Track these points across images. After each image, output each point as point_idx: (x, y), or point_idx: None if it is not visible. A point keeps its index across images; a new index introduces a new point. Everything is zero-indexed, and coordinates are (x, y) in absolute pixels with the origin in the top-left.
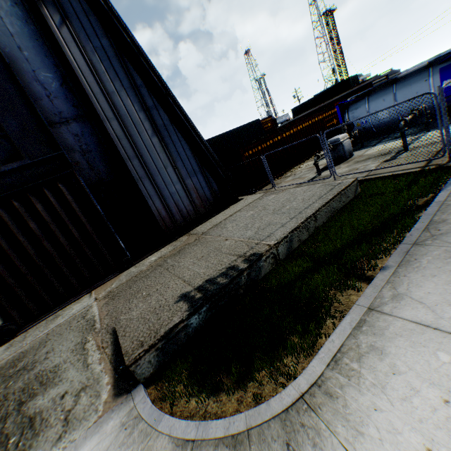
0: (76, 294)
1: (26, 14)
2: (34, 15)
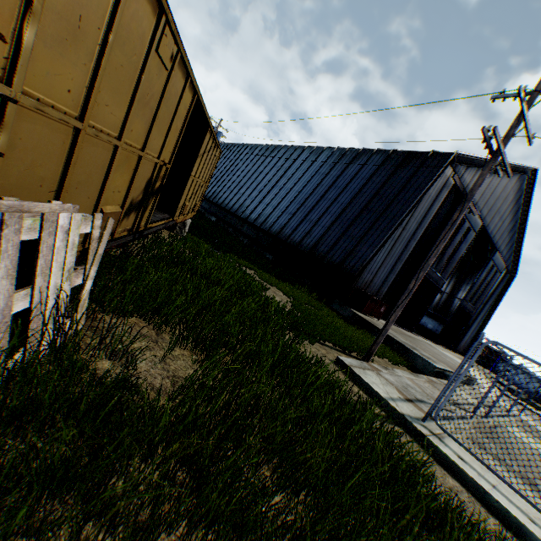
0: (442, 345)
1: (501, 276)
2: (502, 278)
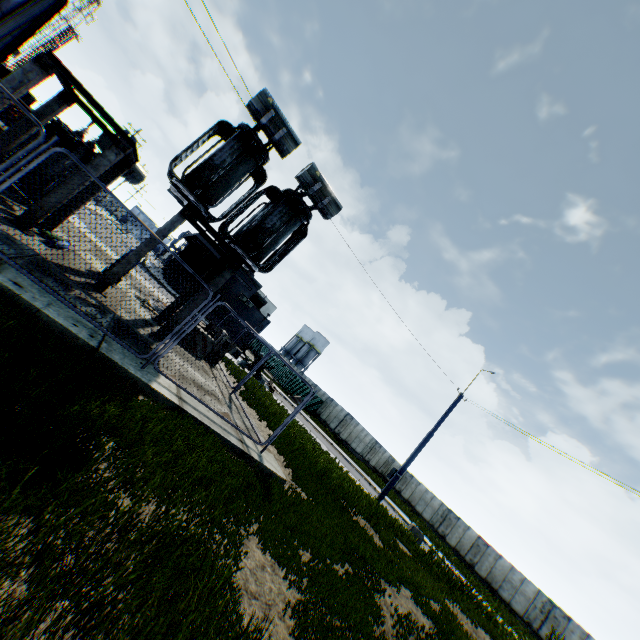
0: None
1: None
2: None
